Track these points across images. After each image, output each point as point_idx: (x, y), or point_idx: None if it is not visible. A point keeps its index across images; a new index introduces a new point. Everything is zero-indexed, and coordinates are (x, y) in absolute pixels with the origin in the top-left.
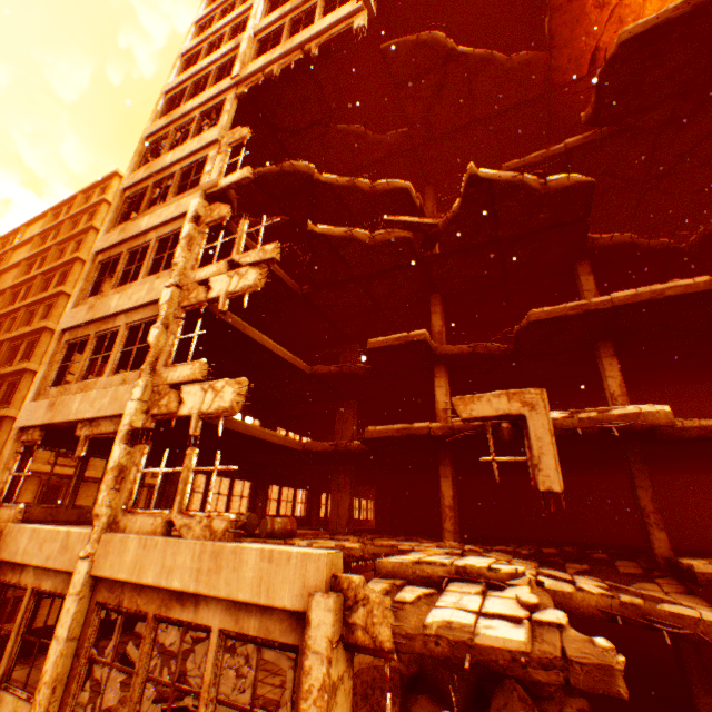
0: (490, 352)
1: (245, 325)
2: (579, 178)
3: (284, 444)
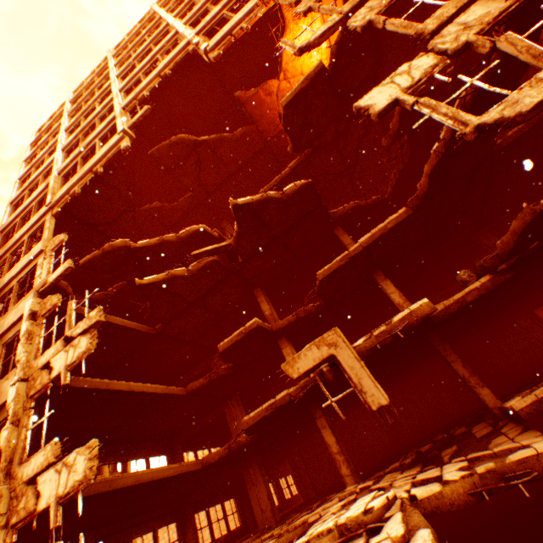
0: (309, 312)
1: (108, 382)
2: (302, 182)
3: (181, 471)
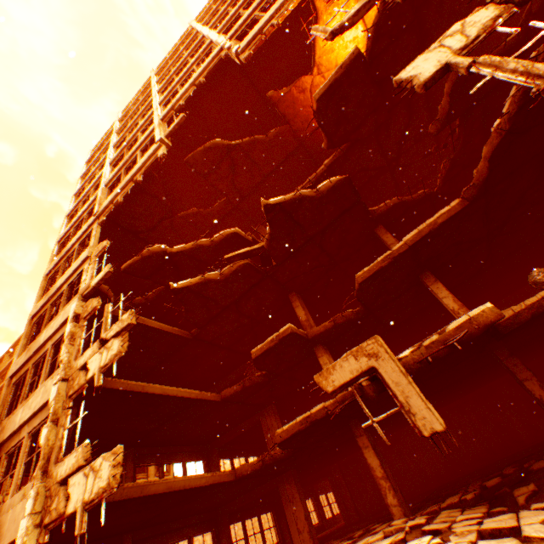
0: (347, 318)
1: (143, 384)
2: (337, 178)
3: (214, 482)
